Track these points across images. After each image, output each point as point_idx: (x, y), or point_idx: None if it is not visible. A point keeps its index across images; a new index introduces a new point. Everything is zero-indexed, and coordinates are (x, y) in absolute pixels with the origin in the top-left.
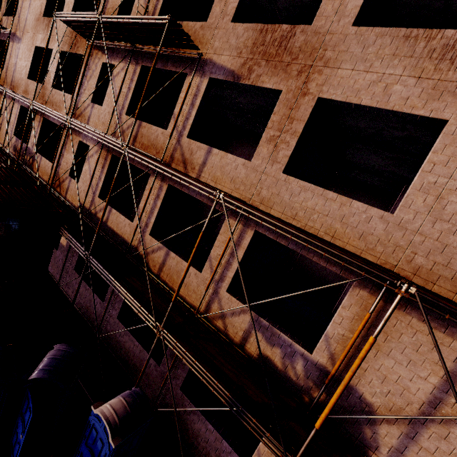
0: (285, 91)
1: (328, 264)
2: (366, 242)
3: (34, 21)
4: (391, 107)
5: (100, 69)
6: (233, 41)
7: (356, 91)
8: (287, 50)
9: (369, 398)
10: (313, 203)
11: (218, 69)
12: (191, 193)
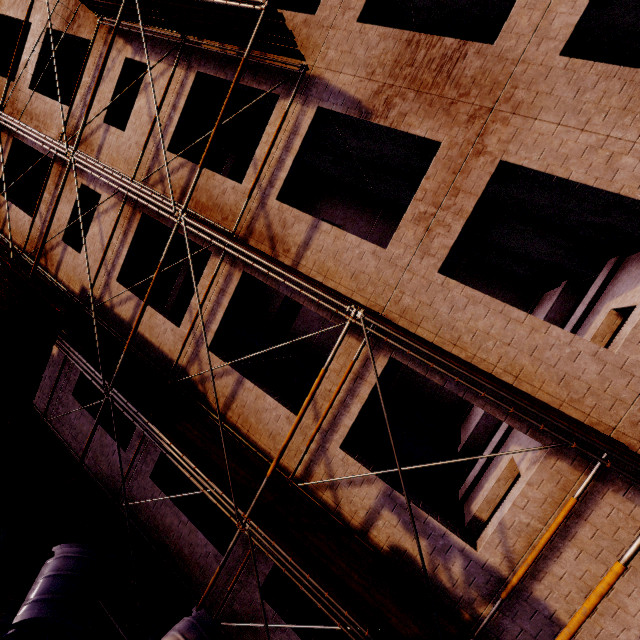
0: (446, 145)
1: (507, 418)
2: (570, 390)
3: None
4: (617, 189)
5: (121, 69)
6: (360, 53)
7: (563, 157)
8: (452, 79)
9: (565, 619)
10: (487, 323)
11: (333, 95)
12: (282, 290)
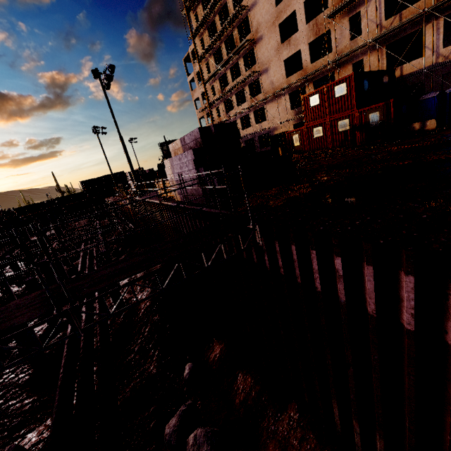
0: None
1: None
2: None
3: (275, 52)
4: None
5: (348, 23)
6: None
7: None
8: None
9: None
10: None
11: None
12: None
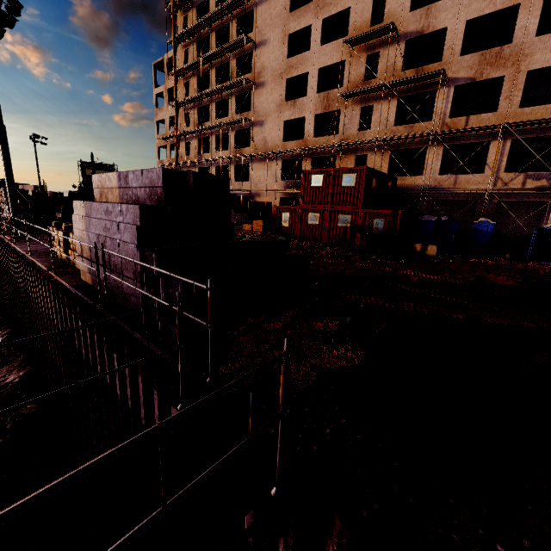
0: (507, 75)
1: None
2: None
3: (276, 107)
4: None
5: (360, 112)
6: (464, 65)
7: (547, 61)
8: (501, 58)
9: None
10: (540, 113)
11: (459, 80)
12: (462, 143)
